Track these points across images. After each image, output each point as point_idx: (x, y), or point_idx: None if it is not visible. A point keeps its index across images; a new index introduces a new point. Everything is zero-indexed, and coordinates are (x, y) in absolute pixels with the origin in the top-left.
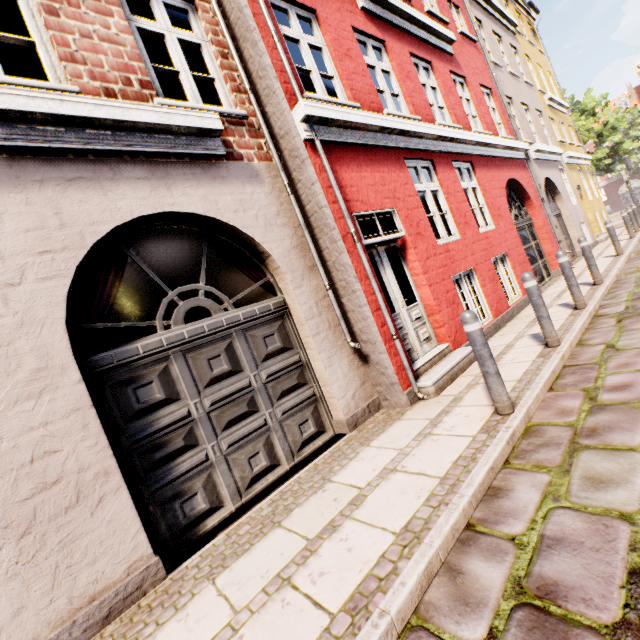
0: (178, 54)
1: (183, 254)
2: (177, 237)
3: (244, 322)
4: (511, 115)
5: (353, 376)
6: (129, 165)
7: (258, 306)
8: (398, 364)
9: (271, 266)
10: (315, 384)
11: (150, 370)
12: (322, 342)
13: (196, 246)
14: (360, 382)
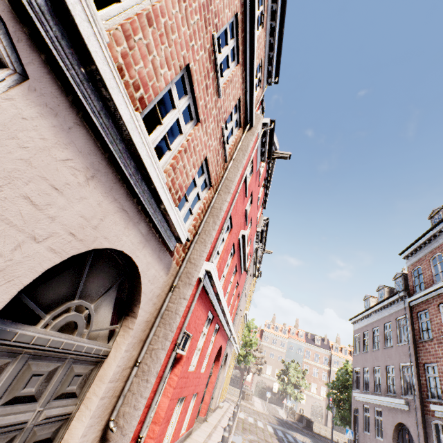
0: (194, 196)
1: (105, 278)
2: (114, 266)
3: (81, 354)
4: (237, 313)
5: None
6: (145, 223)
7: (98, 346)
8: None
9: (128, 322)
10: None
11: None
12: (100, 407)
13: (114, 278)
14: None
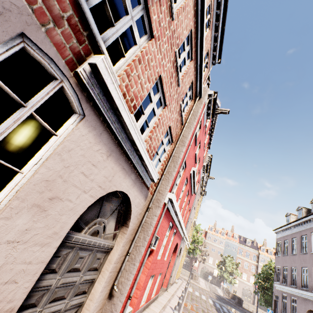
0: (161, 151)
1: (112, 205)
2: (116, 198)
3: (100, 247)
4: (188, 221)
5: (101, 302)
6: (134, 173)
7: (108, 243)
8: (121, 312)
9: (123, 229)
10: (88, 295)
11: (65, 249)
12: (109, 277)
13: (116, 205)
14: (100, 307)
